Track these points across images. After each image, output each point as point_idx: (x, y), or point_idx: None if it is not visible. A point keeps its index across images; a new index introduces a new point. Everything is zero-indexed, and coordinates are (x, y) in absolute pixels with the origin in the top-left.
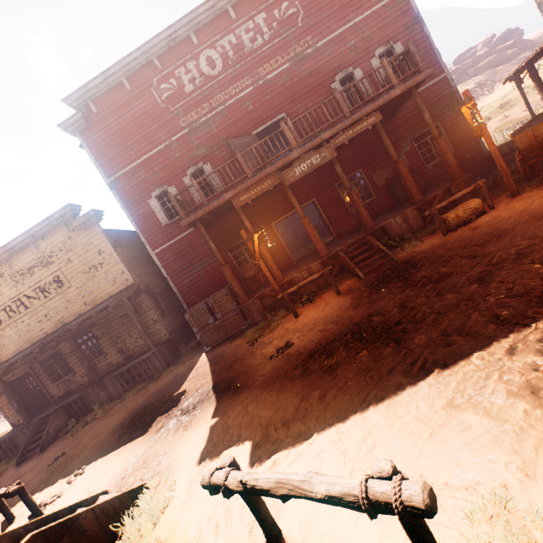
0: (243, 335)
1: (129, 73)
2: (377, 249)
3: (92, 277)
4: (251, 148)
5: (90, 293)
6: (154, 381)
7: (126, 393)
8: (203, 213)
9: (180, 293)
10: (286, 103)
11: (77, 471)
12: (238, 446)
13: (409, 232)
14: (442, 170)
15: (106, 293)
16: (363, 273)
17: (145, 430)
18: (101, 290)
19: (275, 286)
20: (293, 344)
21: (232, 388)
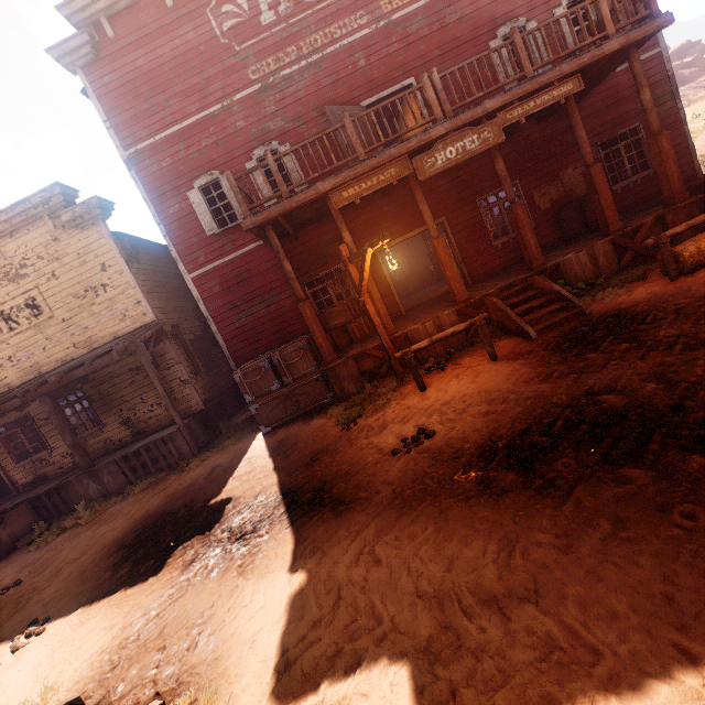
0: (327, 413)
1: None
2: (554, 295)
3: (89, 304)
4: (369, 111)
5: (83, 330)
6: (177, 472)
7: (131, 487)
8: (280, 211)
9: (225, 342)
10: (417, 63)
11: (32, 627)
12: (379, 643)
13: (595, 276)
14: (634, 197)
15: (109, 331)
16: (534, 330)
17: (162, 561)
18: (102, 327)
19: (385, 340)
20: (435, 432)
21: (328, 501)
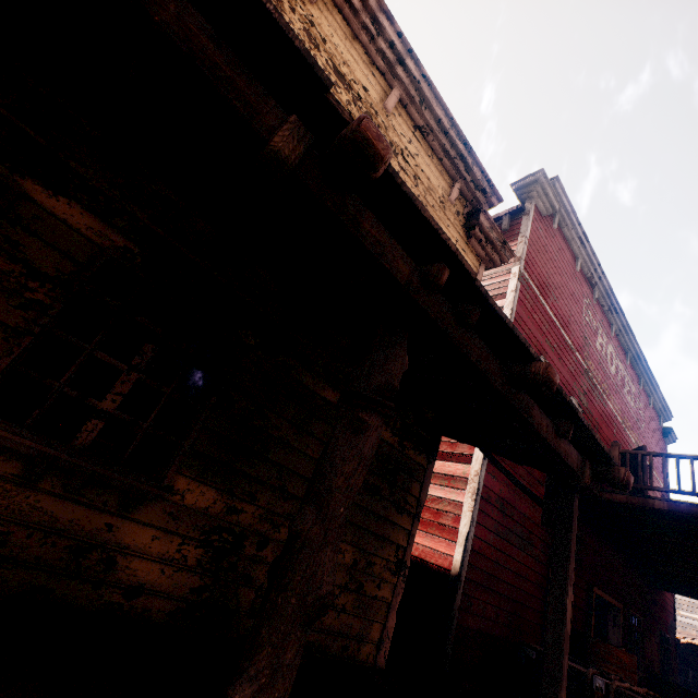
0: None
1: (584, 265)
2: None
3: None
4: None
5: None
6: None
7: None
8: None
9: (470, 549)
10: None
11: None
12: None
13: None
14: None
15: None
16: None
17: None
18: None
19: None
20: None
21: None
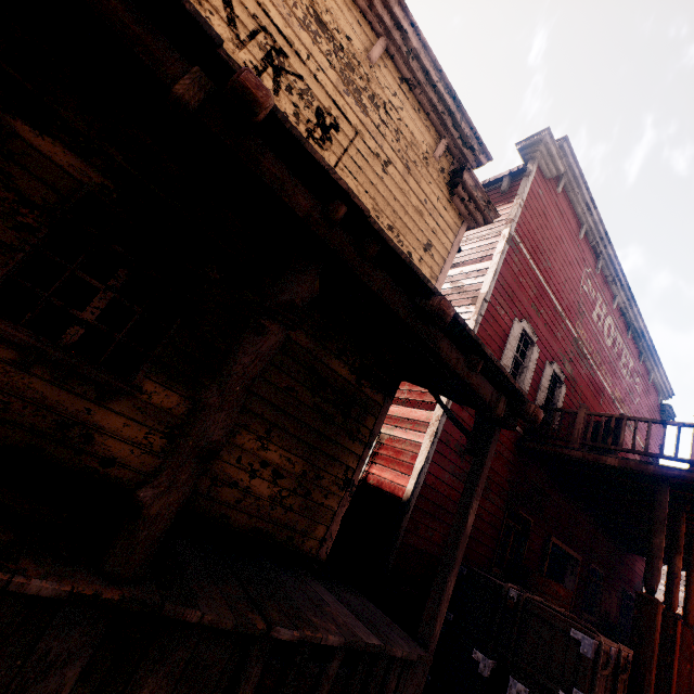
0: None
1: (590, 233)
2: None
3: None
4: None
5: None
6: None
7: None
8: None
9: (422, 482)
10: None
11: None
12: None
13: None
14: None
15: None
16: None
17: None
18: None
19: None
20: None
21: None
